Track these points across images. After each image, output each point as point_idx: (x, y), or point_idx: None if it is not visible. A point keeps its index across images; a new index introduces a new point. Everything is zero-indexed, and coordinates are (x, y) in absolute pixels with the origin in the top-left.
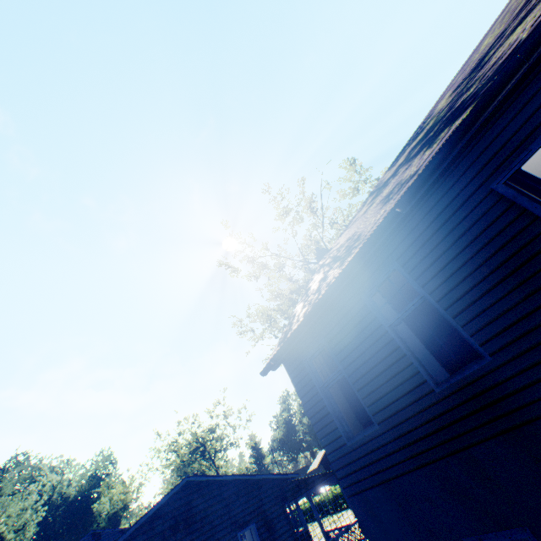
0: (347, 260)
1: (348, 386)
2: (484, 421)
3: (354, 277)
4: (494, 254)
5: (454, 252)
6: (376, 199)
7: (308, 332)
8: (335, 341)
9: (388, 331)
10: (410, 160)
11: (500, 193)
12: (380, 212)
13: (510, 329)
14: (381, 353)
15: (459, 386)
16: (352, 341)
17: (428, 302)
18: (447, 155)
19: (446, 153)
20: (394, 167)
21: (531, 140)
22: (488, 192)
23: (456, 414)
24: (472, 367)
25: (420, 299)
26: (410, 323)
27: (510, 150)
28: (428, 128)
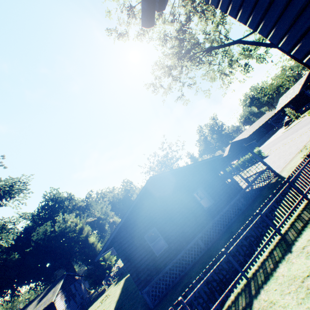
0: None
1: None
2: None
3: None
4: None
5: None
6: None
7: None
8: None
9: None
10: None
11: None
12: None
13: None
14: None
15: None
16: None
17: None
18: None
19: None
20: None
21: None
22: None
23: None
24: None
25: None
26: None
27: None
28: None
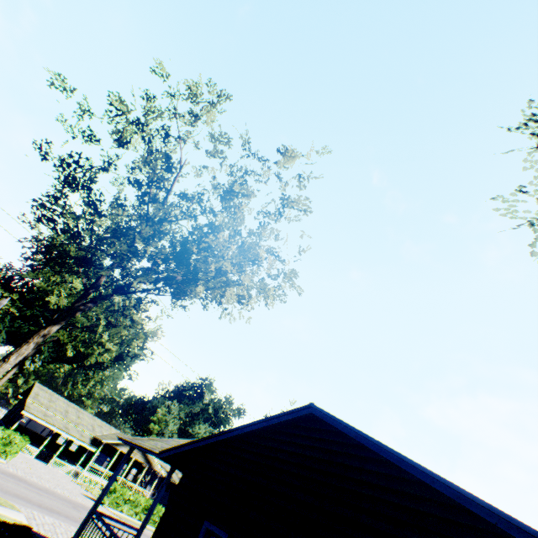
0: None
1: None
2: None
3: None
4: None
5: None
6: None
7: None
8: None
9: None
10: None
11: None
12: None
13: None
14: None
15: None
16: None
17: None
18: None
19: None
20: None
21: None
22: None
23: None
24: None
25: None
26: None
27: None
28: None
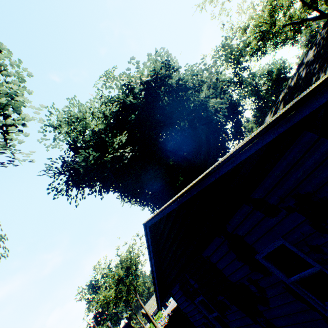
0: None
1: None
2: None
3: None
4: None
5: None
6: None
7: None
8: None
9: None
10: None
11: None
12: None
13: None
14: None
15: None
16: None
17: None
18: None
19: None
20: None
21: None
22: None
23: None
24: None
25: None
26: None
27: None
28: None
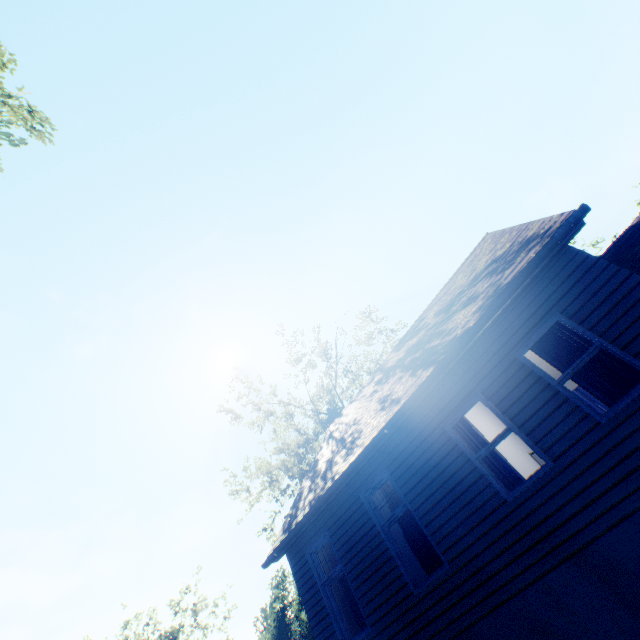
0: (350, 459)
1: (348, 583)
2: (447, 623)
3: (355, 476)
4: (448, 479)
5: (424, 471)
6: (380, 387)
7: (313, 522)
8: (337, 536)
9: (380, 532)
10: (403, 368)
11: (449, 433)
12: (377, 418)
13: (459, 542)
14: (375, 552)
15: (430, 589)
16: (352, 537)
17: (409, 509)
18: (416, 400)
19: (416, 399)
20: (396, 355)
21: (464, 403)
22: (443, 430)
23: (428, 616)
24: (438, 572)
25: (403, 506)
26: (398, 524)
27: (454, 405)
28: (419, 339)
